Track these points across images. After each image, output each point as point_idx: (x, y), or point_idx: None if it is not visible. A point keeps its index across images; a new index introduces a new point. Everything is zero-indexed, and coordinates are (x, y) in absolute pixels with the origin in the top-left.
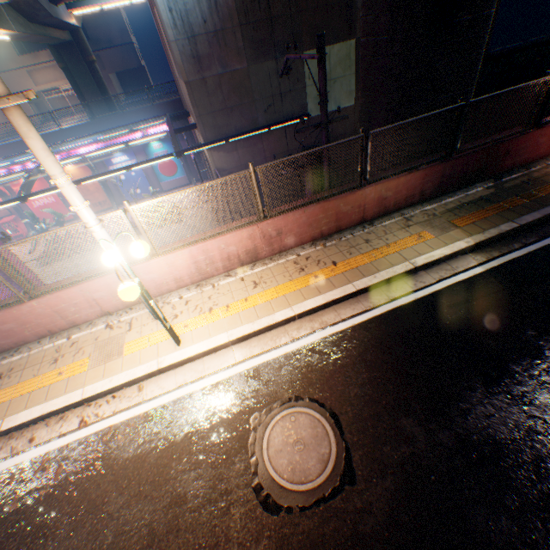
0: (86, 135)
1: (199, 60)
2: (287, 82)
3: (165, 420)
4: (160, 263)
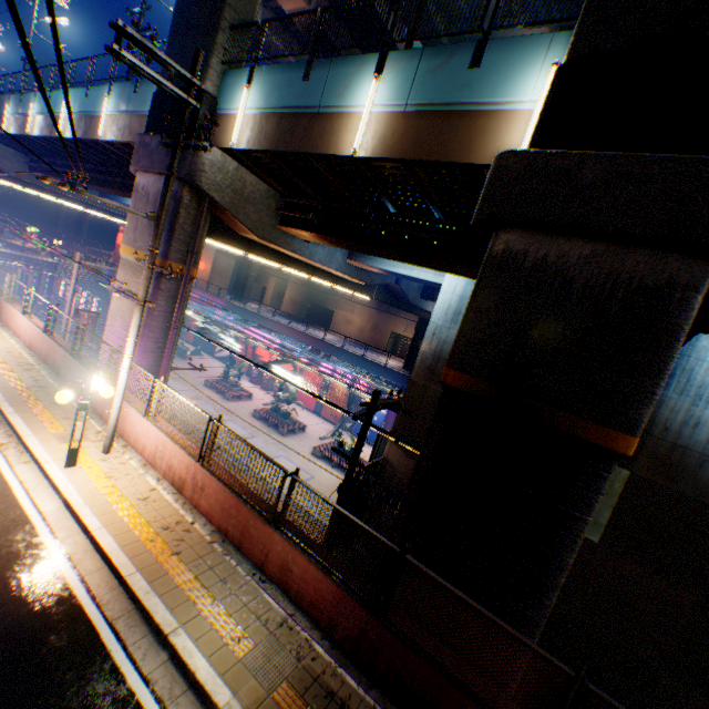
0: (372, 370)
1: (432, 373)
2: None
3: None
4: (147, 425)
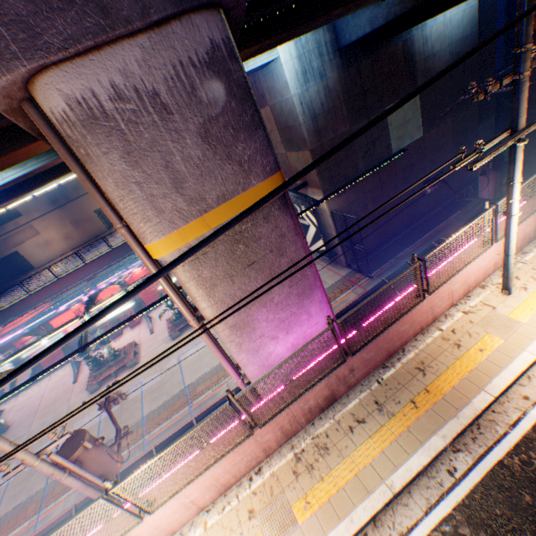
0: None
1: (318, 132)
2: (376, 131)
3: None
4: (490, 250)
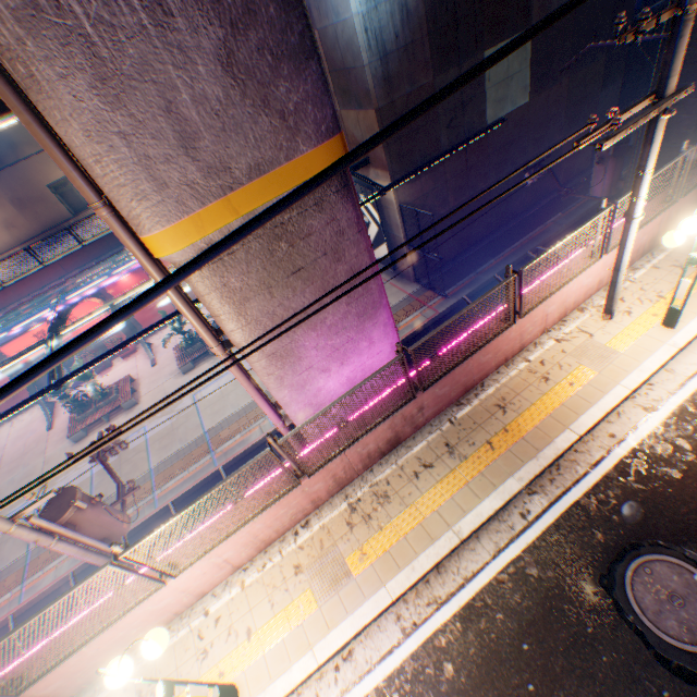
0: None
1: (389, 82)
2: (468, 89)
3: None
4: (598, 264)
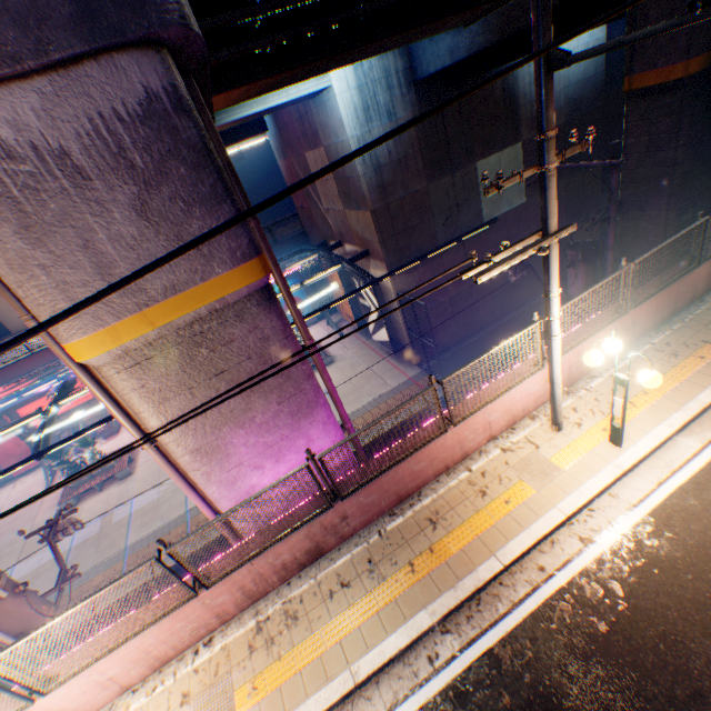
0: None
1: (384, 188)
2: (462, 192)
3: (681, 515)
4: (544, 372)
